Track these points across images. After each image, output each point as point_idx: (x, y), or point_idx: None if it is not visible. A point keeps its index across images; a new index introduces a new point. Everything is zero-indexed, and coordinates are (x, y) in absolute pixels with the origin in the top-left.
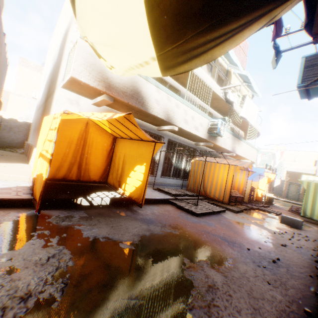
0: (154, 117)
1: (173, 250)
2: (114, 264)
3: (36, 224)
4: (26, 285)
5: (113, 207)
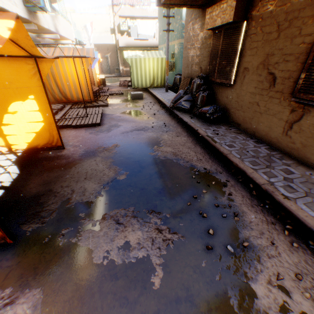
0: None
1: (139, 155)
2: (142, 186)
3: (34, 245)
4: (147, 233)
5: (33, 170)
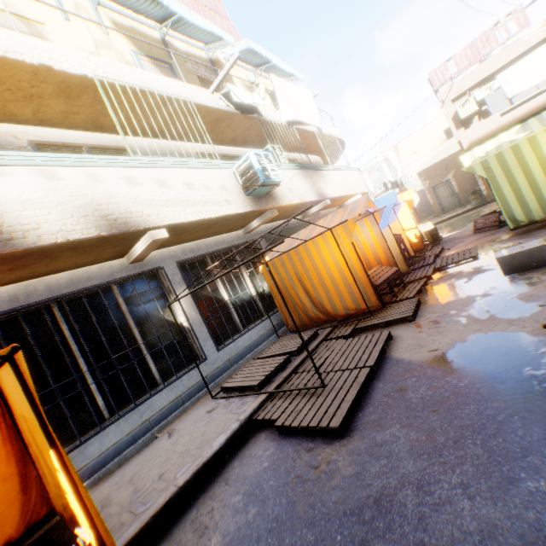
0: (66, 246)
1: None
2: None
3: None
4: None
5: None
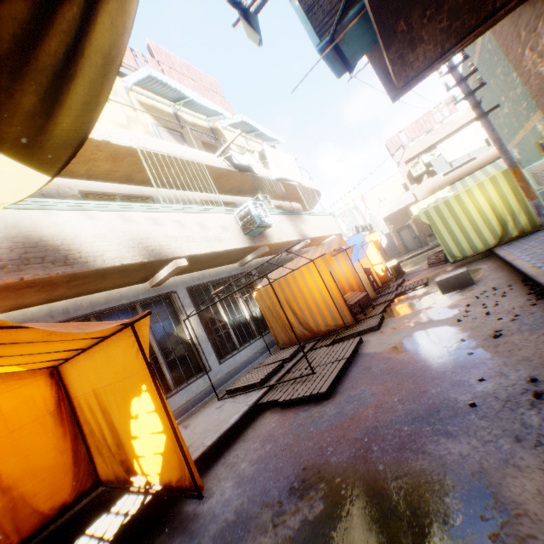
0: (119, 268)
1: None
2: None
3: None
4: None
5: None
